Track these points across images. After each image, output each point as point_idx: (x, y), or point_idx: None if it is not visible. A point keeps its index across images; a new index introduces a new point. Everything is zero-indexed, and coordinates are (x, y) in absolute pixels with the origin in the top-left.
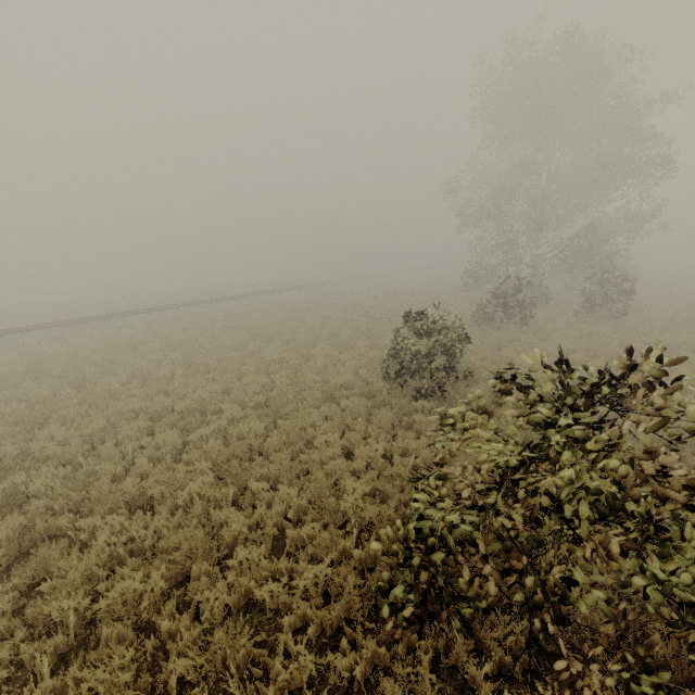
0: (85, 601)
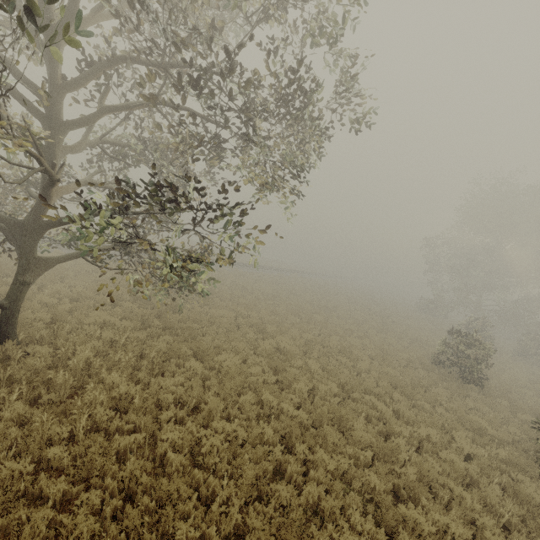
0: (407, 430)
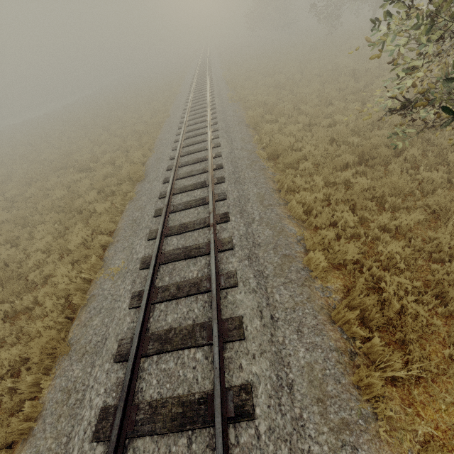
0: None
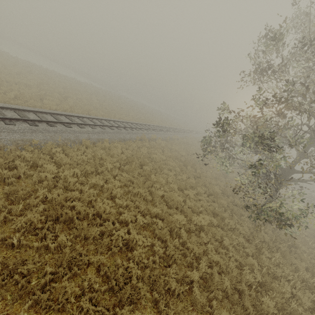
0: None
